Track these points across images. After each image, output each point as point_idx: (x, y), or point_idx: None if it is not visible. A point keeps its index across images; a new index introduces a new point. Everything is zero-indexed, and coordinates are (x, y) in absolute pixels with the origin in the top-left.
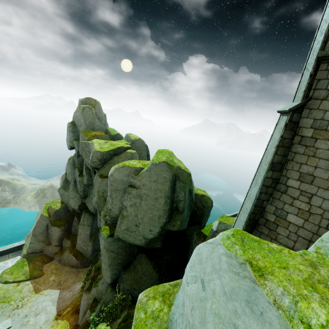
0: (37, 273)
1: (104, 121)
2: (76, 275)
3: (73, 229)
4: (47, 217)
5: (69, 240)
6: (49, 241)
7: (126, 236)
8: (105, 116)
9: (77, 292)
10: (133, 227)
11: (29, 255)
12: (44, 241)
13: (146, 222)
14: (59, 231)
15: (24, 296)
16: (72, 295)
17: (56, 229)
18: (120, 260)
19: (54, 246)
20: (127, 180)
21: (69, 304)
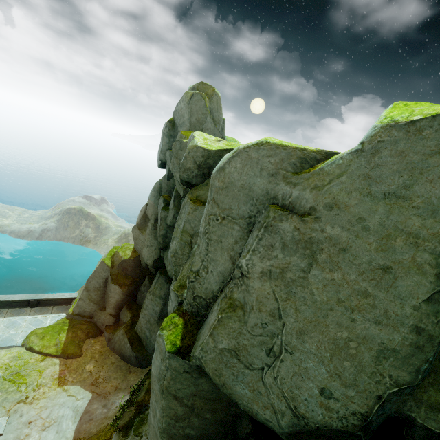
0: (73, 350)
1: (221, 129)
2: (124, 377)
3: (140, 295)
4: (109, 267)
5: (129, 312)
6: (104, 305)
7: (226, 374)
8: (224, 123)
9: (113, 414)
10: (259, 353)
11: (74, 317)
12: (98, 302)
13: (316, 355)
14: (120, 293)
15: (41, 384)
16: (105, 416)
17: (116, 289)
18: (192, 429)
19: (108, 314)
20: (267, 189)
21: (93, 433)
